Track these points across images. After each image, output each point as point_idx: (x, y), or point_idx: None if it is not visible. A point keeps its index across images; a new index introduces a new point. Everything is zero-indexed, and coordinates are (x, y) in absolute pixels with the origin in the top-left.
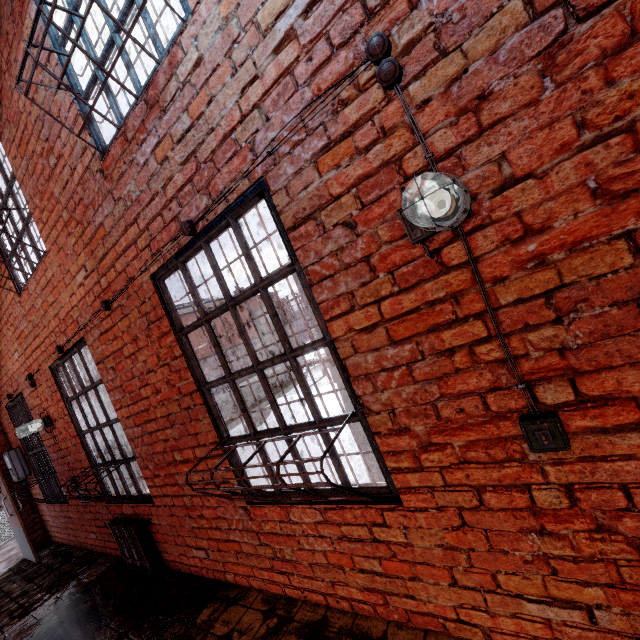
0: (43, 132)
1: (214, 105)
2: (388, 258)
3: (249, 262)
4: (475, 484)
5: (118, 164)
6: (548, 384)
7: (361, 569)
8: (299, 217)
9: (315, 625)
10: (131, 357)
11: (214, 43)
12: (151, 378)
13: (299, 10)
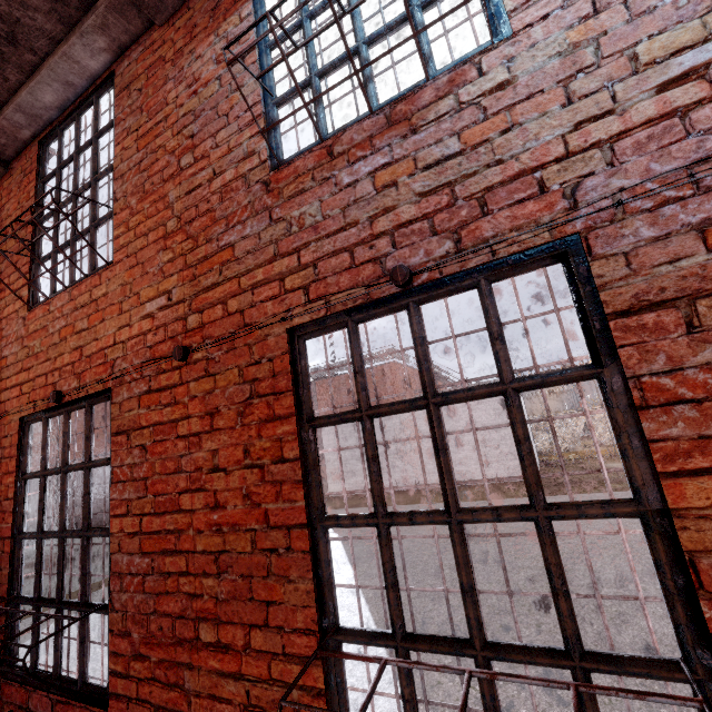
0: (190, 127)
1: (513, 135)
2: None
3: (500, 346)
4: None
5: (300, 179)
6: None
7: None
8: (642, 299)
9: None
10: (189, 438)
11: (541, 68)
12: (214, 481)
13: None
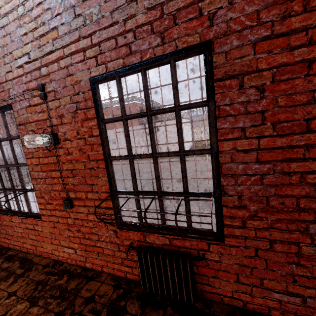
0: None
1: None
2: (42, 146)
3: (6, 129)
4: (57, 215)
5: None
6: (71, 192)
7: (31, 238)
8: (21, 122)
9: (12, 256)
10: None
11: None
12: None
13: (25, 60)
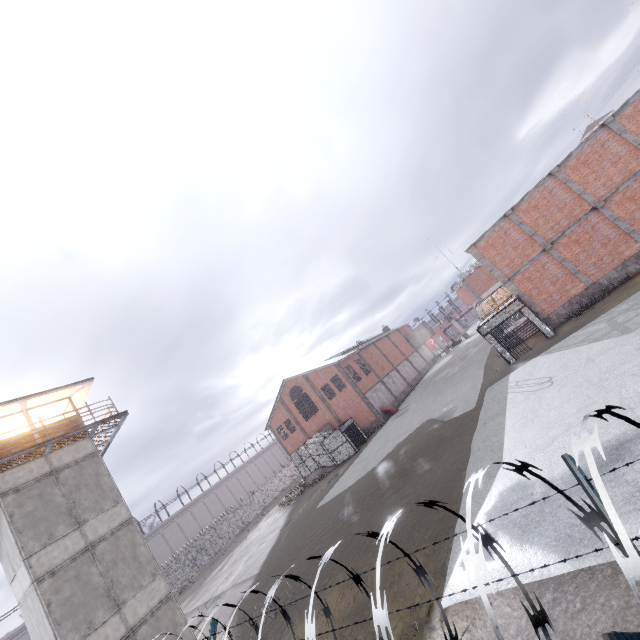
0: None
1: None
2: None
3: None
4: None
5: None
6: None
7: None
8: None
9: None
10: None
11: None
12: None
13: None
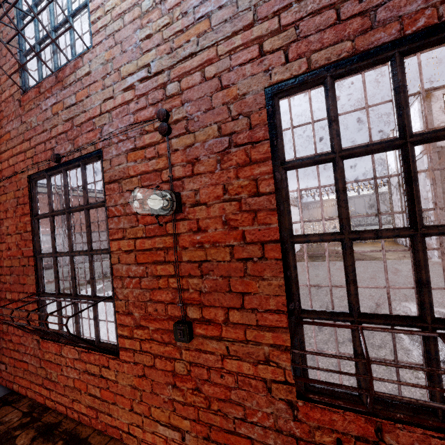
0: None
1: (89, 99)
2: (145, 218)
3: (83, 191)
4: (153, 353)
5: (30, 102)
6: (192, 307)
7: (90, 393)
8: (112, 178)
9: (51, 425)
10: (0, 221)
11: (98, 68)
12: (8, 239)
13: (139, 77)
